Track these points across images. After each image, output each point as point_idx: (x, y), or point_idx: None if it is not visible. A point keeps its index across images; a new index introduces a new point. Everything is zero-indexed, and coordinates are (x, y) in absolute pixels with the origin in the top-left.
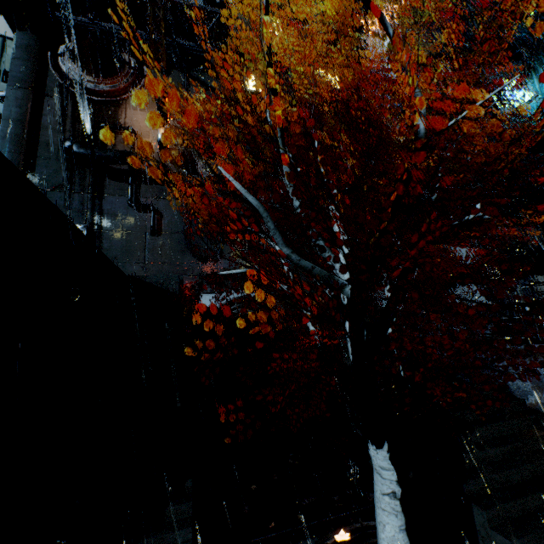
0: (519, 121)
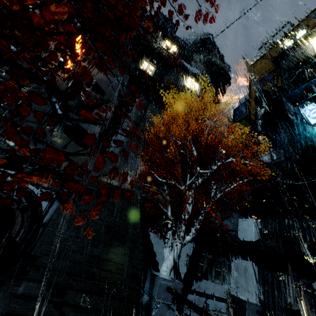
0: (312, 134)
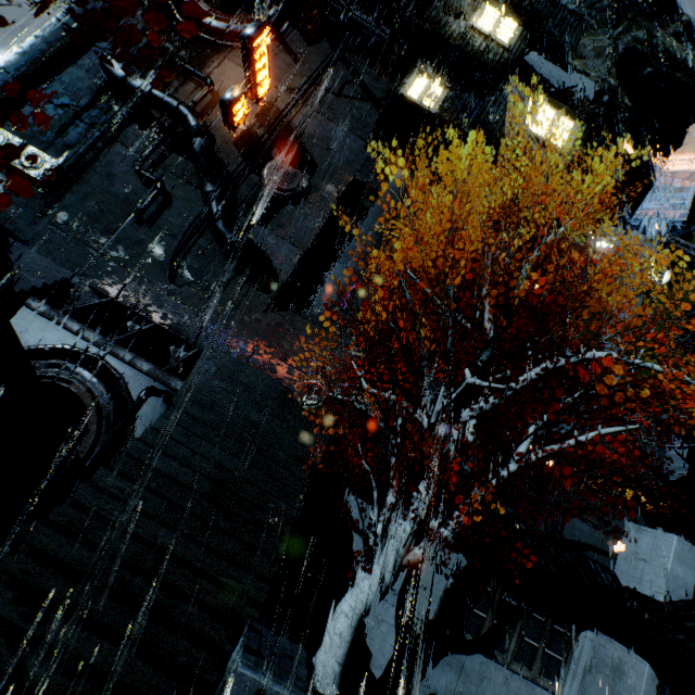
0: None
